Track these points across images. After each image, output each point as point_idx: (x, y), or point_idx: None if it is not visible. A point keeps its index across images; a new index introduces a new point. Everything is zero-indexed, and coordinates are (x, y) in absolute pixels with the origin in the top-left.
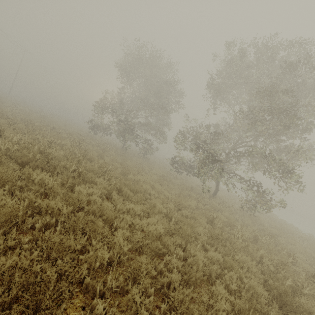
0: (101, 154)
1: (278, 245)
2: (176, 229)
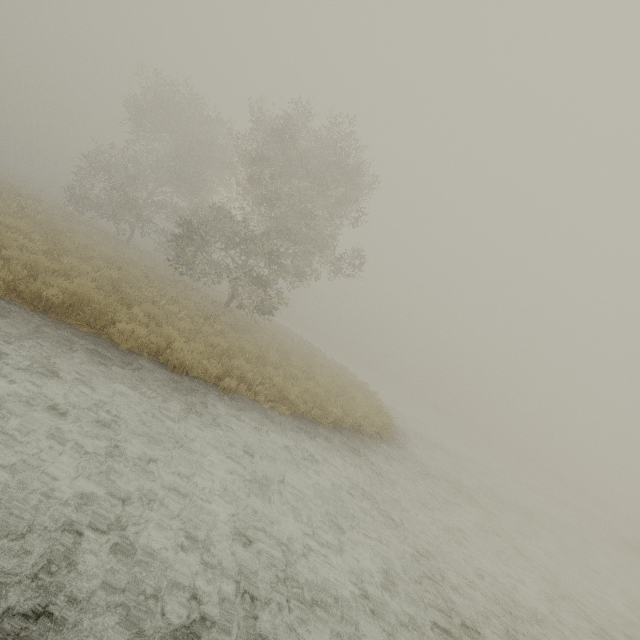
0: (50, 216)
1: (214, 314)
2: (56, 244)
